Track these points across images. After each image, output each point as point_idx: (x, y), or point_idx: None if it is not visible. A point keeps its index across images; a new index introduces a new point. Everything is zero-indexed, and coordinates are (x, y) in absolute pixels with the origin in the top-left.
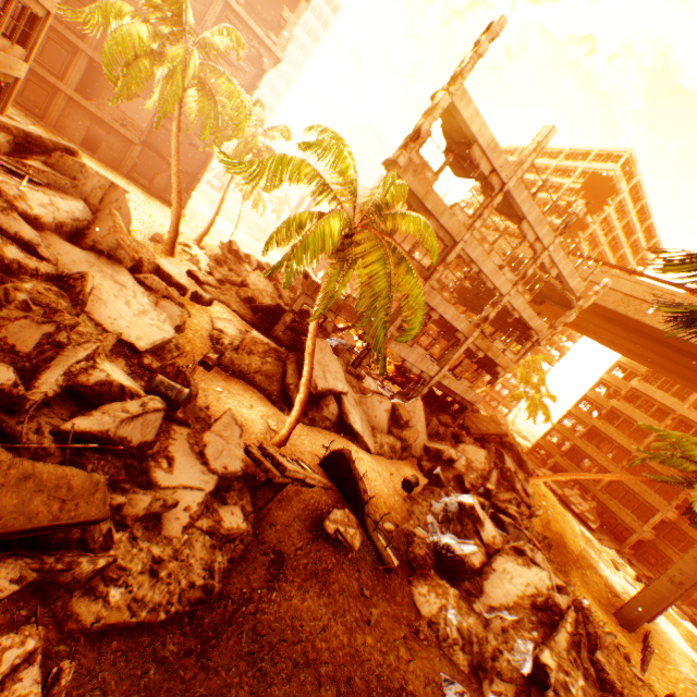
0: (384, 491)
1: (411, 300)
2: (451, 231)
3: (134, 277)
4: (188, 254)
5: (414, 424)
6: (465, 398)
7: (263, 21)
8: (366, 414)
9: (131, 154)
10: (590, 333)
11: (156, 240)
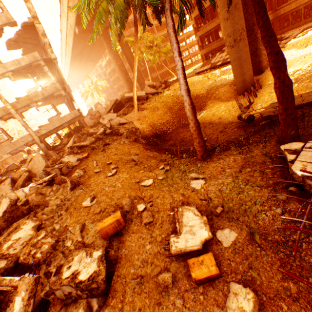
0: None
1: None
2: None
3: None
4: None
5: (36, 168)
6: (68, 121)
7: None
8: None
9: None
10: None
11: None
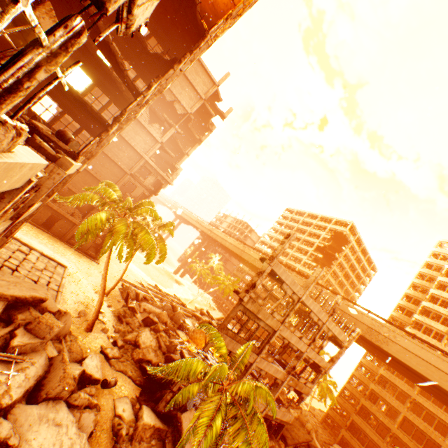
0: None
1: (261, 445)
2: (272, 325)
3: (68, 401)
4: (102, 321)
5: None
6: (283, 419)
7: (163, 160)
8: None
9: (73, 229)
10: None
11: (81, 316)
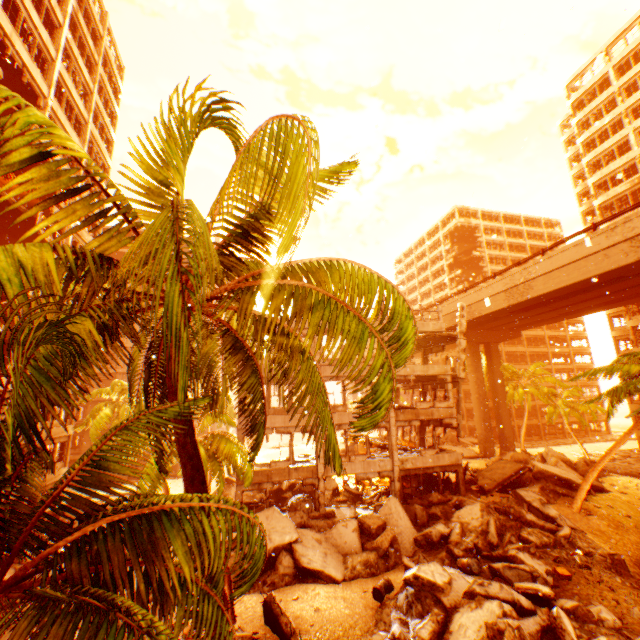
0: (343, 613)
1: (235, 456)
2: None
3: None
4: None
5: (394, 524)
6: (443, 464)
7: None
8: (335, 545)
9: None
10: (542, 321)
11: None
